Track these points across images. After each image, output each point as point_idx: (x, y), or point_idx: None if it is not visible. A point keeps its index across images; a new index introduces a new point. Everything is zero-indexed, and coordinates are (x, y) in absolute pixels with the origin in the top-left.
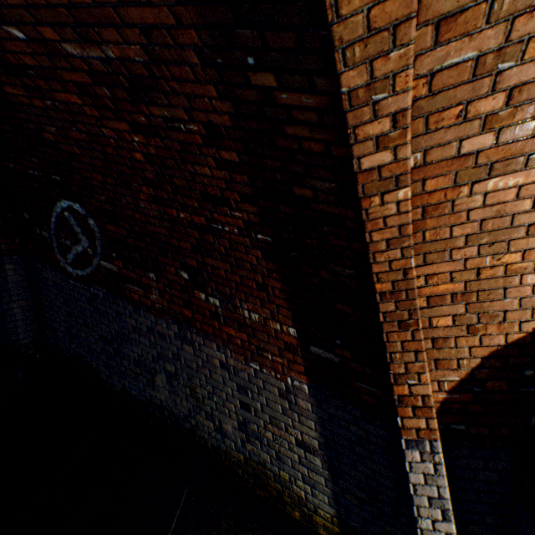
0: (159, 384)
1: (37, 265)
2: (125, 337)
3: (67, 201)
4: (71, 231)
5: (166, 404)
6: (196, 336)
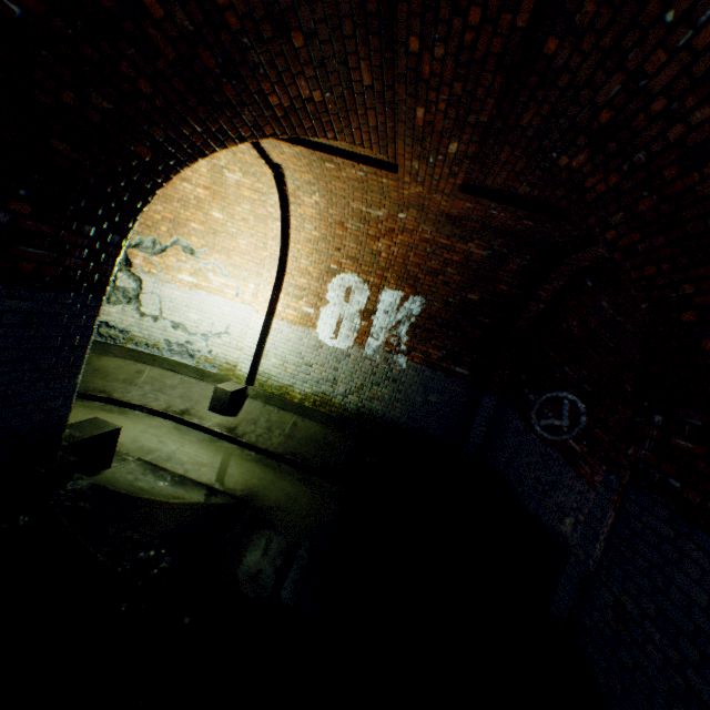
0: (565, 521)
1: (506, 408)
2: (557, 487)
3: (575, 398)
4: (558, 410)
5: (564, 533)
6: (610, 510)
